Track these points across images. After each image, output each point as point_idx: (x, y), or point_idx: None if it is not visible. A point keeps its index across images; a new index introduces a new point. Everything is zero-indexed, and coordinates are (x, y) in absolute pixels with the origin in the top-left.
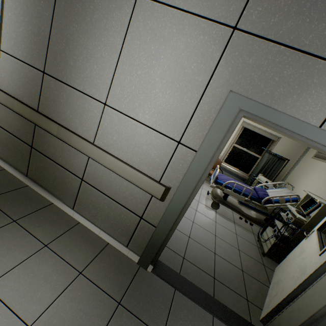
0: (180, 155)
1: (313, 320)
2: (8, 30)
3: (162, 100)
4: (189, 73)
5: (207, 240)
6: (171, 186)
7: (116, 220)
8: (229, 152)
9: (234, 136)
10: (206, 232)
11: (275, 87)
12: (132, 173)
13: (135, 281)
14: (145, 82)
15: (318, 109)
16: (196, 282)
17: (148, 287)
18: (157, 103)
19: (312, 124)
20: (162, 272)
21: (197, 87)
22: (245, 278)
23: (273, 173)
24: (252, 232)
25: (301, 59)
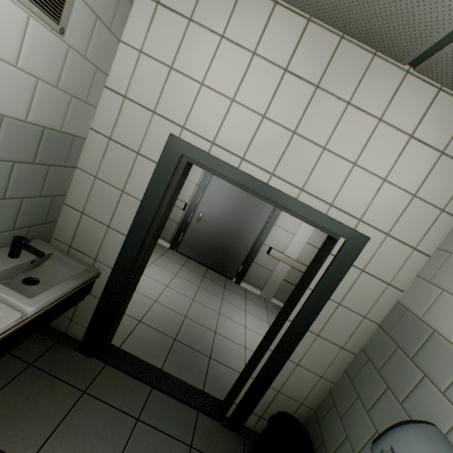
0: None
1: None
2: (316, 234)
3: None
4: None
5: None
6: None
7: None
8: None
9: None
10: None
11: None
12: None
13: None
14: None
15: None
16: None
17: None
18: None
19: None
20: None
21: None
22: None
23: None
24: None
25: None
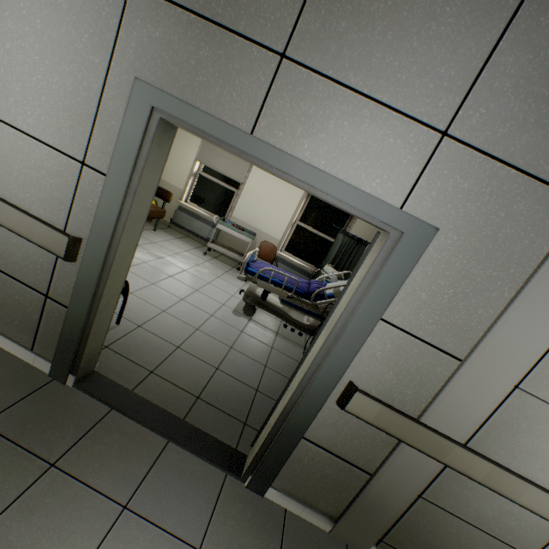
0: (88, 185)
1: (285, 415)
2: None
3: (50, 94)
4: (81, 50)
5: (212, 353)
6: (83, 236)
7: (10, 306)
8: (292, 235)
9: (296, 208)
10: (215, 342)
11: (194, 75)
12: (16, 218)
13: (33, 398)
14: (20, 62)
15: (246, 107)
16: (160, 401)
17: (58, 405)
18: (42, 99)
19: (243, 129)
20: (95, 387)
21: (95, 73)
22: (257, 399)
23: (351, 265)
24: (304, 346)
25: (217, 34)
